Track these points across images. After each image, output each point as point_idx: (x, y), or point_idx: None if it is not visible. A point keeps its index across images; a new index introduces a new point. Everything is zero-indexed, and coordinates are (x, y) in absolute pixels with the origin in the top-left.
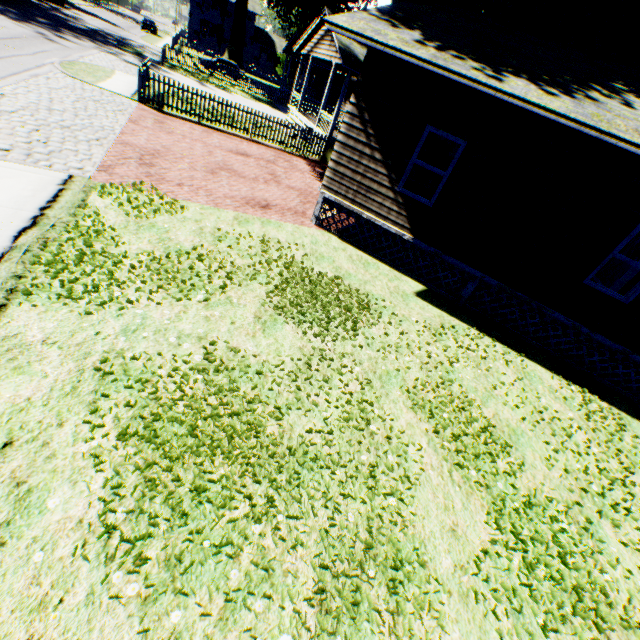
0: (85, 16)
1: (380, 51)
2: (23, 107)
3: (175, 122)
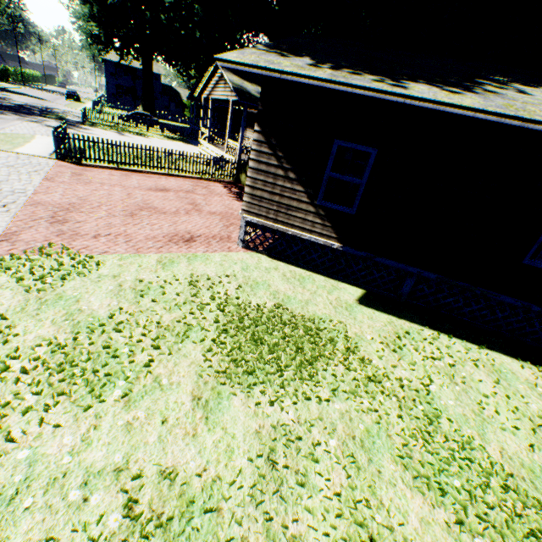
0: (13, 95)
1: (277, 78)
2: None
3: (94, 171)
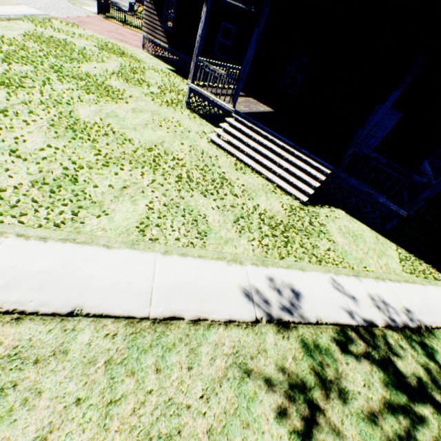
0: None
1: None
2: (44, 3)
3: (110, 23)
